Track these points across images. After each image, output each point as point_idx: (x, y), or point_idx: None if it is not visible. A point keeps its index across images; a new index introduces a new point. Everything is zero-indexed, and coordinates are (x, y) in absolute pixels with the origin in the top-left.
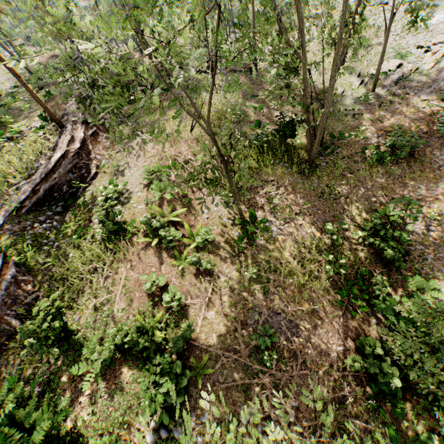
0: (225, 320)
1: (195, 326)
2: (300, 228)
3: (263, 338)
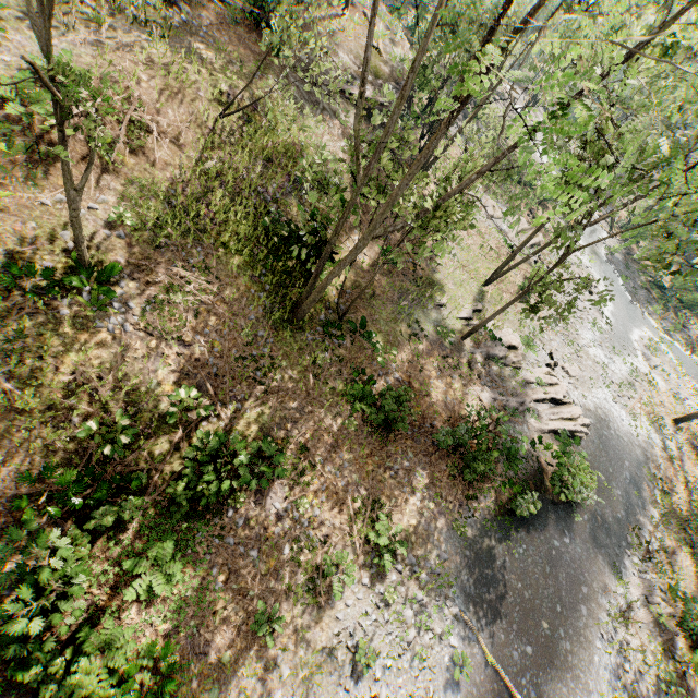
0: None
1: None
2: (155, 356)
3: None
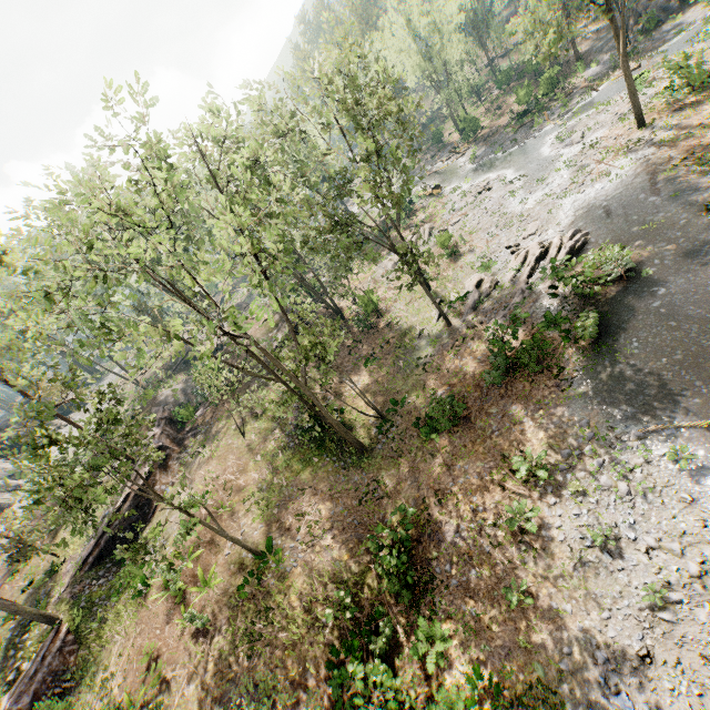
0: (201, 696)
1: (172, 704)
2: (324, 552)
3: None
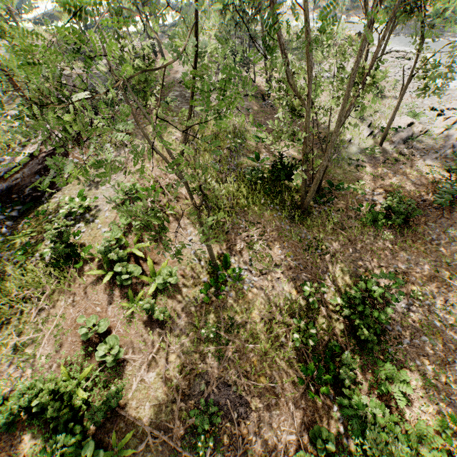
0: (165, 386)
1: (128, 389)
2: (276, 282)
3: (203, 417)
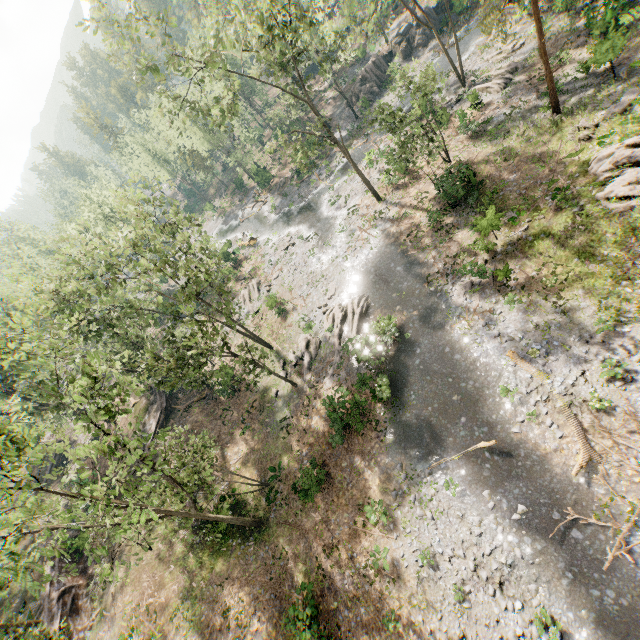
0: None
1: None
2: (256, 636)
3: None
